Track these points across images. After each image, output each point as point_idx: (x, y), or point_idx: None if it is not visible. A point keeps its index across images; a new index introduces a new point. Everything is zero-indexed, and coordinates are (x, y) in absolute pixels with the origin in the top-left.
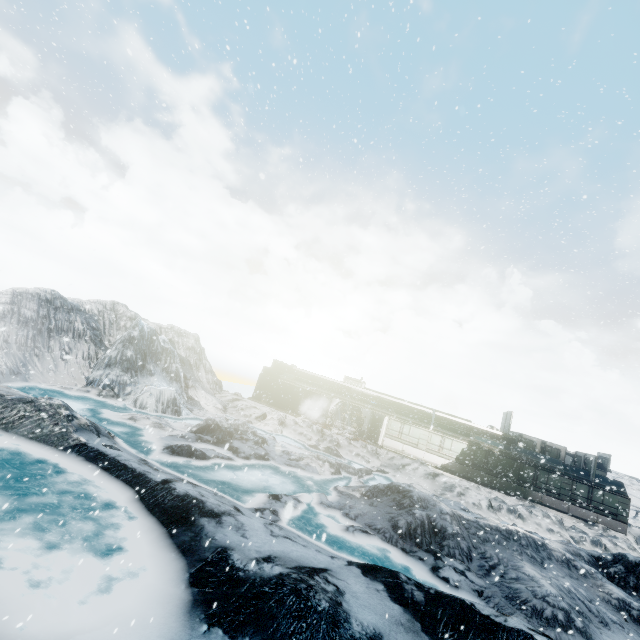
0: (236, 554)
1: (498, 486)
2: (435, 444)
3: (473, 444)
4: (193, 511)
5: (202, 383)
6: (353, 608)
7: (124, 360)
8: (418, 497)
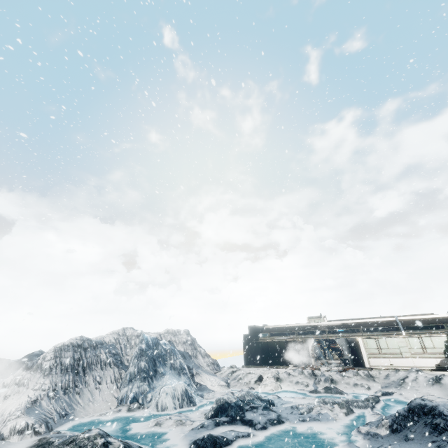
0: None
1: None
2: (416, 347)
3: None
4: None
5: (203, 367)
6: None
7: (140, 371)
8: None
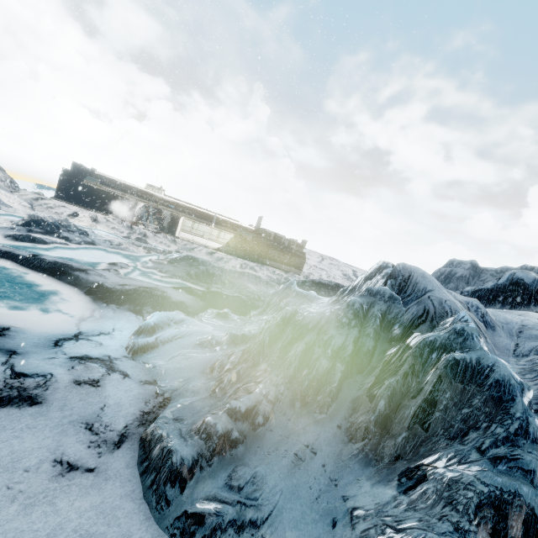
0: (107, 284)
1: (248, 258)
2: (214, 235)
3: (237, 235)
4: (66, 269)
5: None
6: (172, 296)
7: None
8: (202, 261)
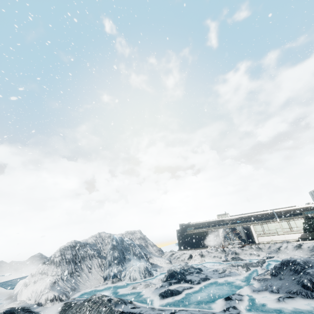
0: None
1: None
2: (286, 228)
3: (306, 217)
4: None
5: (153, 253)
6: None
7: (115, 259)
8: (302, 262)
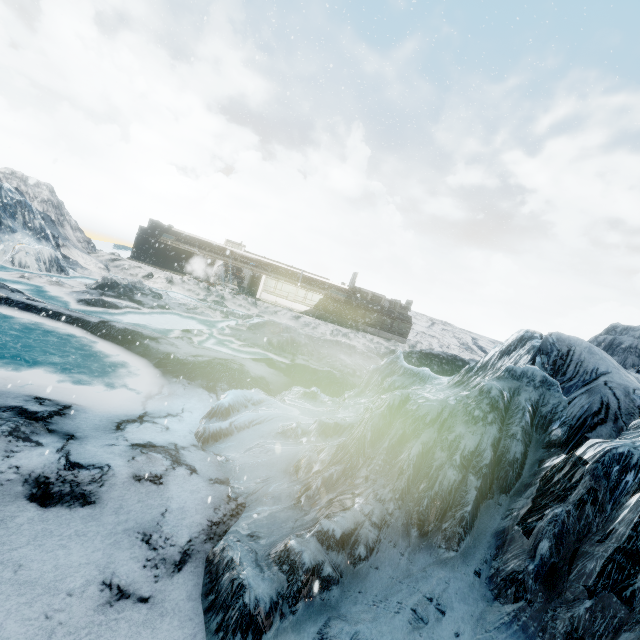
0: (178, 354)
1: (340, 323)
2: (301, 296)
3: (327, 296)
4: (136, 337)
5: (72, 242)
6: (250, 369)
7: None
8: (286, 327)
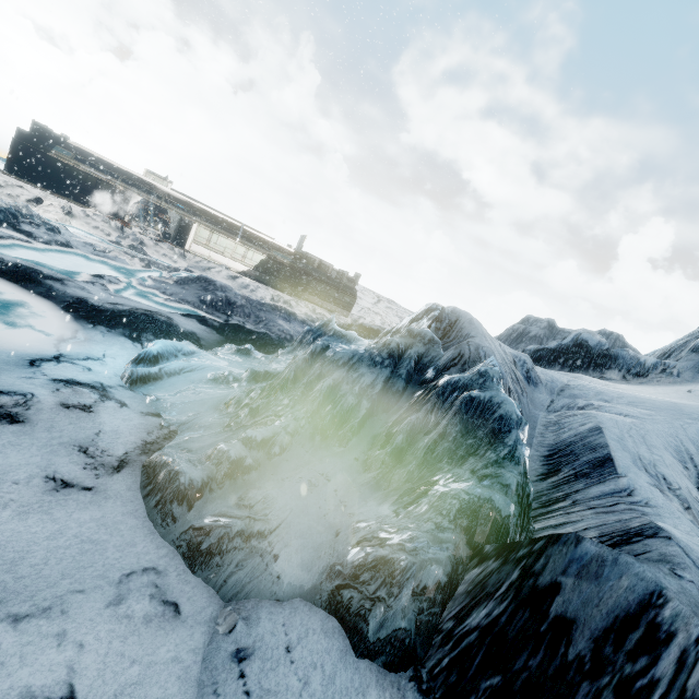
0: (92, 300)
1: (282, 289)
2: (240, 254)
3: (271, 257)
4: (34, 275)
5: None
6: (180, 324)
7: None
8: (220, 285)
